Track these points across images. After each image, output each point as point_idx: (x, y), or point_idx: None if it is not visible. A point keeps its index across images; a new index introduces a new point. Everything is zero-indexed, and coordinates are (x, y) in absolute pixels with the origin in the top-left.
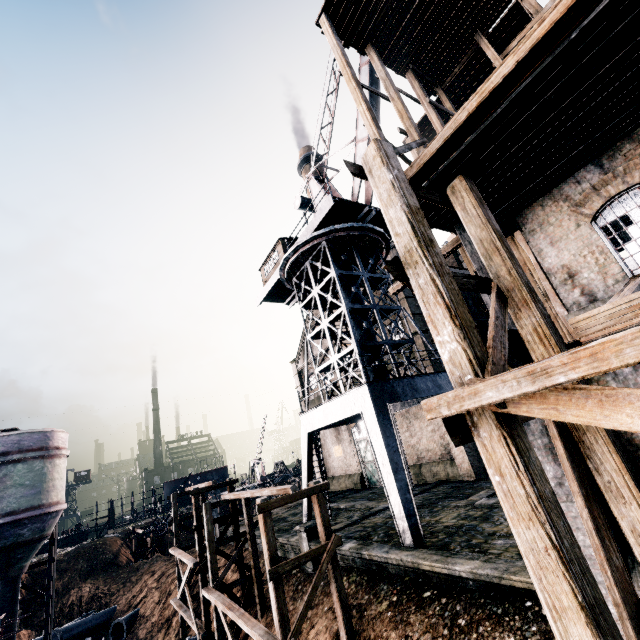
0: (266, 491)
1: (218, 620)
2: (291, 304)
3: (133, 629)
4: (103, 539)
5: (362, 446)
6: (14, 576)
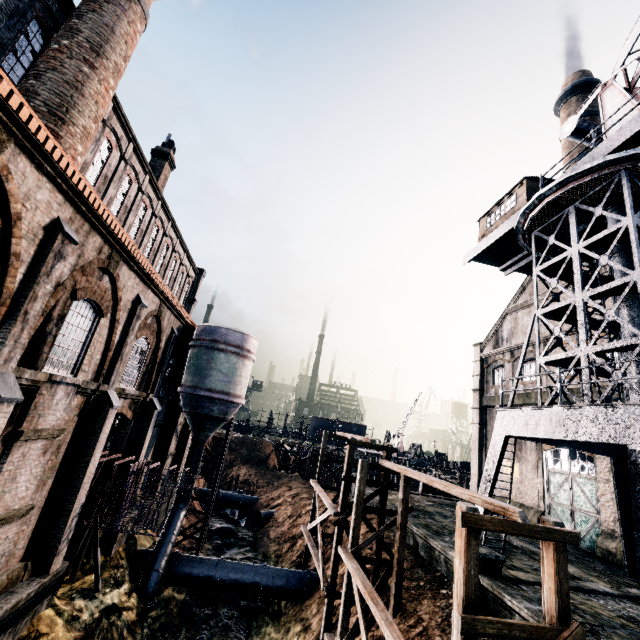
0: (458, 491)
1: (348, 588)
2: (508, 270)
3: (267, 525)
4: (261, 439)
5: (554, 480)
6: (202, 439)
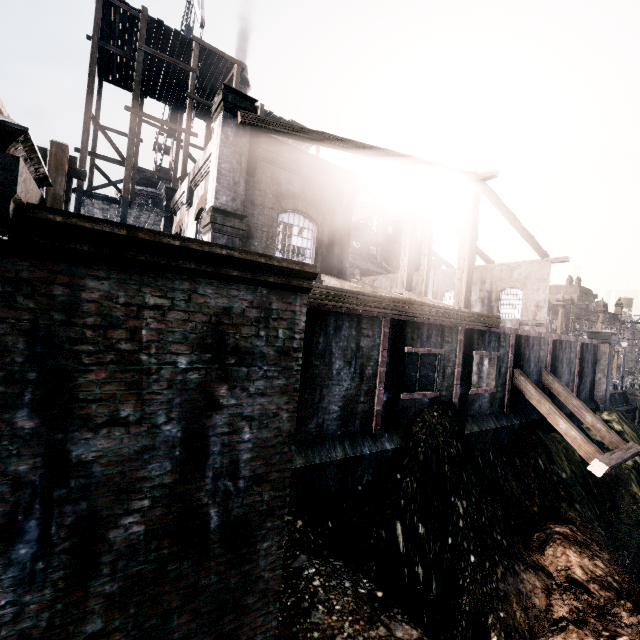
0: None
1: None
2: None
3: None
4: None
5: None
6: None
